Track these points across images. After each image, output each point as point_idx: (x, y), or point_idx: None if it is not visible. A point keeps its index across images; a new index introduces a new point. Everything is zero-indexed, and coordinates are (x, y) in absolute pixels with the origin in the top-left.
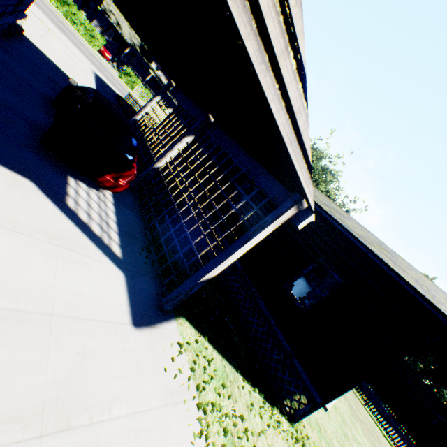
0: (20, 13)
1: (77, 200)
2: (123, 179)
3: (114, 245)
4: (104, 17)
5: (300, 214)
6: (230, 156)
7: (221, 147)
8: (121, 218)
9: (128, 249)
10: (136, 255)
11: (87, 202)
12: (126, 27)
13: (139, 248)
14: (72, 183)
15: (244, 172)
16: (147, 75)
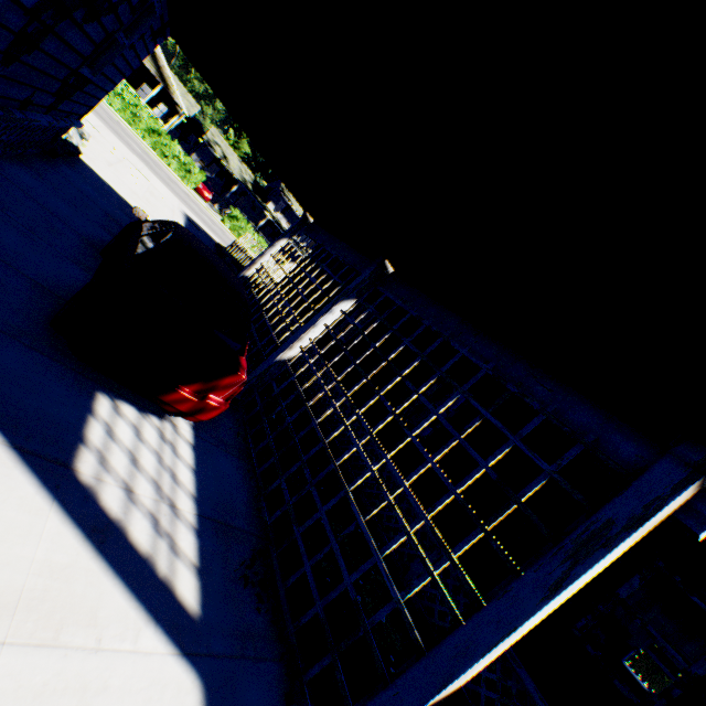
0: (71, 119)
1: (107, 451)
2: (217, 392)
3: (181, 573)
4: (206, 149)
5: (695, 496)
6: (444, 338)
7: (419, 318)
8: (207, 481)
9: (216, 575)
10: (236, 590)
11: (131, 452)
12: (235, 161)
13: (243, 563)
14: (102, 408)
15: (491, 373)
16: (260, 218)
